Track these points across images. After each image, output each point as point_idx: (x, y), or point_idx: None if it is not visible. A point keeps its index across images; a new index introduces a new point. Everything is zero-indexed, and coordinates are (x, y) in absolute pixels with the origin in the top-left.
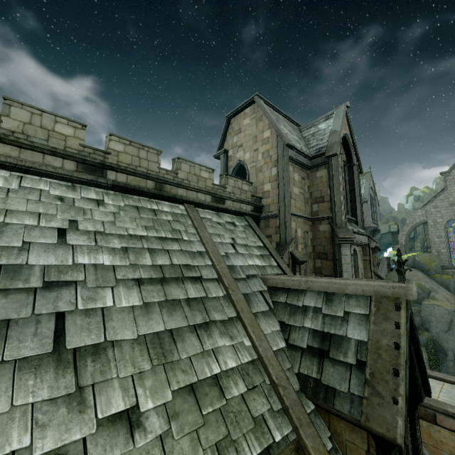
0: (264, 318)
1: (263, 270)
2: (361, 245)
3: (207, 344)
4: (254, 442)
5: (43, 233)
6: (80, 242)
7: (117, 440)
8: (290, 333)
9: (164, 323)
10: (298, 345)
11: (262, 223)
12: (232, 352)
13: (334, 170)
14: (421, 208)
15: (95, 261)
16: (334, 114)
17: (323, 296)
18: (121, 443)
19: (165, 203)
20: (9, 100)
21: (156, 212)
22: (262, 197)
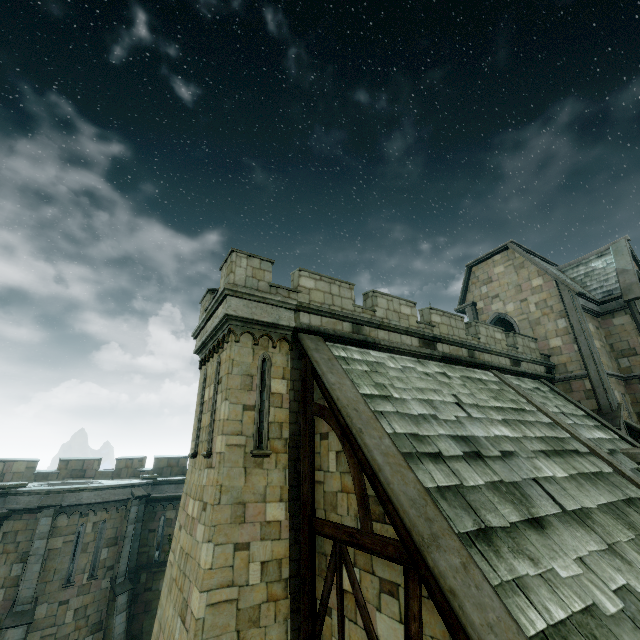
0: None
1: (614, 444)
2: None
3: None
4: None
5: (453, 407)
6: (478, 415)
7: None
8: None
9: (601, 496)
10: None
11: (559, 387)
12: None
13: None
14: None
15: (502, 432)
16: (611, 250)
17: None
18: None
19: (477, 371)
20: (375, 292)
21: (482, 381)
22: (550, 355)
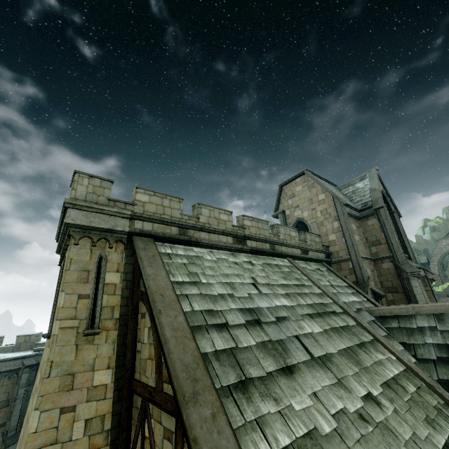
0: (389, 340)
1: (362, 304)
2: (420, 277)
3: (373, 357)
4: (444, 422)
5: (249, 287)
6: (267, 291)
7: (377, 410)
8: (415, 350)
9: (343, 343)
10: (428, 358)
11: (334, 267)
12: (389, 363)
13: (384, 219)
14: (444, 238)
15: (282, 303)
16: (368, 176)
17: (433, 317)
18: (380, 412)
19: (277, 259)
20: (200, 204)
21: (278, 266)
22: (329, 246)
